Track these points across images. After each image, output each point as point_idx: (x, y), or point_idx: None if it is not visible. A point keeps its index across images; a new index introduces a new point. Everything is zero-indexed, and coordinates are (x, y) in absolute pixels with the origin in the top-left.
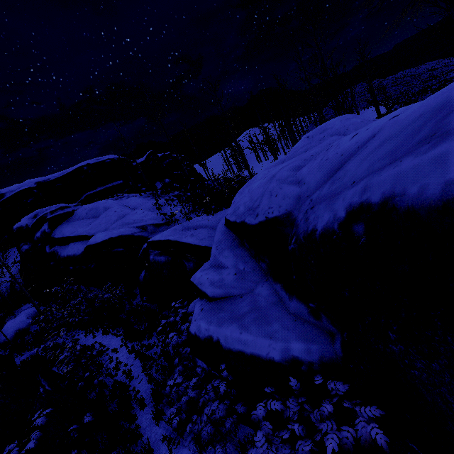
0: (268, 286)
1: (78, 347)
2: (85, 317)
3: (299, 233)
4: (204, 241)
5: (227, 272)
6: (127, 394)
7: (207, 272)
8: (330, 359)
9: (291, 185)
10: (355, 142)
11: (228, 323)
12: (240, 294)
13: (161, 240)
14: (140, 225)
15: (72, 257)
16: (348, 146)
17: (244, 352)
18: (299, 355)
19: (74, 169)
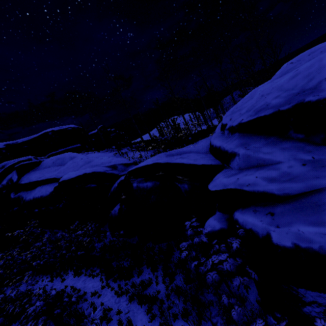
0: None
1: (53, 293)
2: (50, 259)
3: None
4: (199, 160)
5: (286, 166)
6: None
7: (246, 174)
8: None
9: None
10: None
11: None
12: None
13: (148, 165)
14: (110, 165)
15: (39, 198)
16: None
17: None
18: None
19: (40, 134)
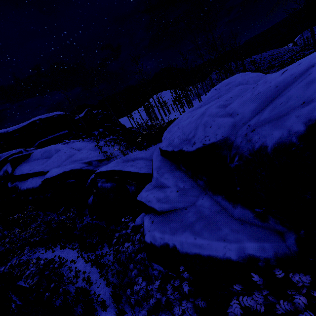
0: (208, 198)
1: (42, 262)
2: (44, 236)
3: (242, 152)
4: (142, 169)
5: (170, 190)
6: (89, 298)
7: (152, 192)
8: (284, 254)
9: (223, 117)
10: (290, 74)
11: (180, 231)
12: (184, 206)
13: (107, 171)
14: (87, 161)
15: (31, 189)
16: (282, 79)
17: (201, 255)
18: (254, 253)
19: (28, 123)
